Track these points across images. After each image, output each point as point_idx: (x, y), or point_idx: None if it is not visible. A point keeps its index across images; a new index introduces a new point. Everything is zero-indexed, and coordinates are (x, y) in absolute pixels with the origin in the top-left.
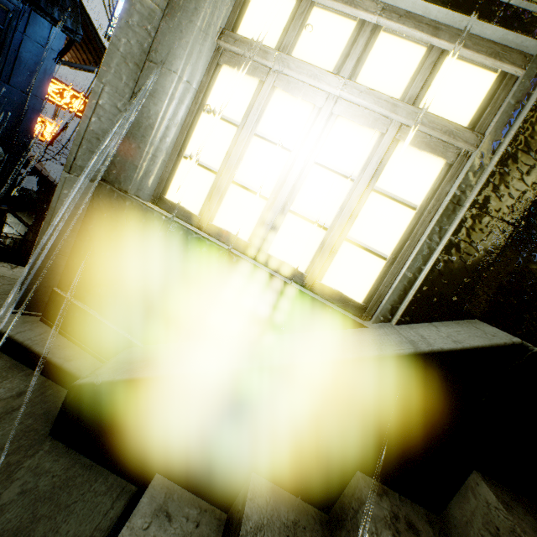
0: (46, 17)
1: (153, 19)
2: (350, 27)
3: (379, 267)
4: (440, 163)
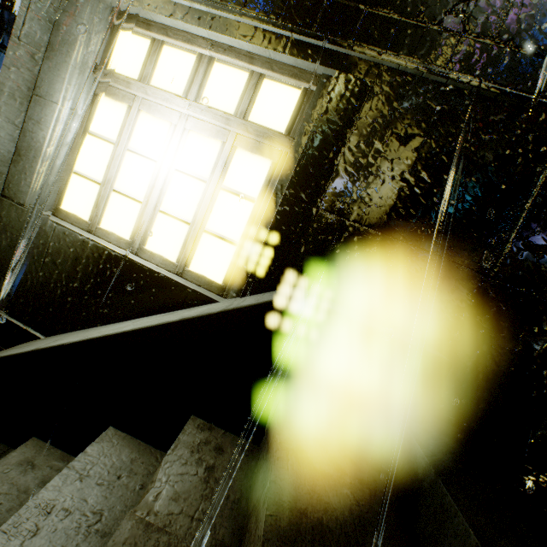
0: None
1: (37, 61)
2: (192, 59)
3: (232, 252)
4: (269, 163)
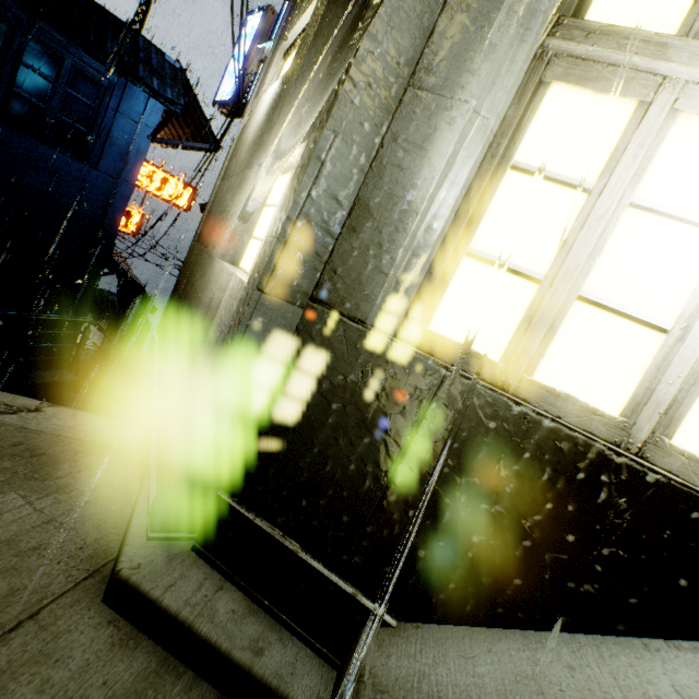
0: (144, 88)
1: (423, 16)
2: None
3: None
4: None
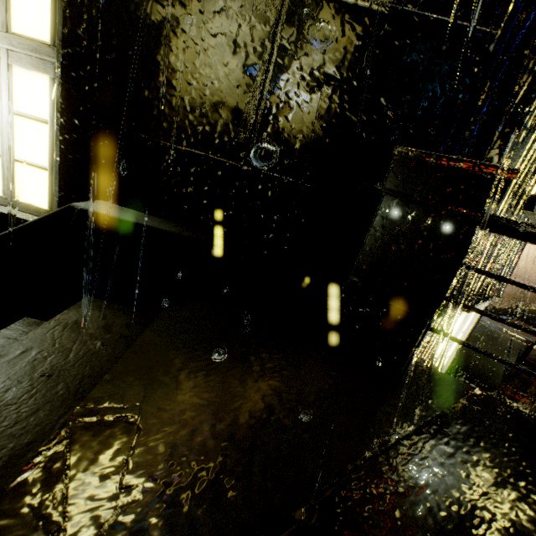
0: None
1: None
2: None
3: (46, 177)
4: (47, 79)
